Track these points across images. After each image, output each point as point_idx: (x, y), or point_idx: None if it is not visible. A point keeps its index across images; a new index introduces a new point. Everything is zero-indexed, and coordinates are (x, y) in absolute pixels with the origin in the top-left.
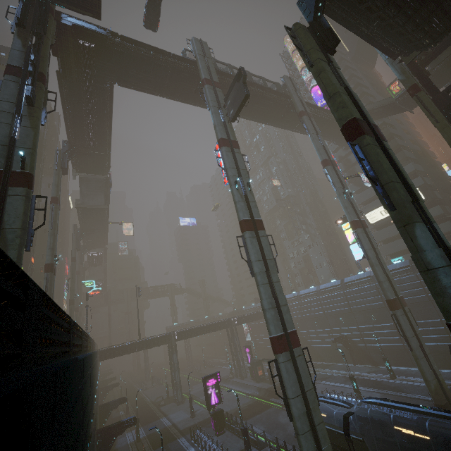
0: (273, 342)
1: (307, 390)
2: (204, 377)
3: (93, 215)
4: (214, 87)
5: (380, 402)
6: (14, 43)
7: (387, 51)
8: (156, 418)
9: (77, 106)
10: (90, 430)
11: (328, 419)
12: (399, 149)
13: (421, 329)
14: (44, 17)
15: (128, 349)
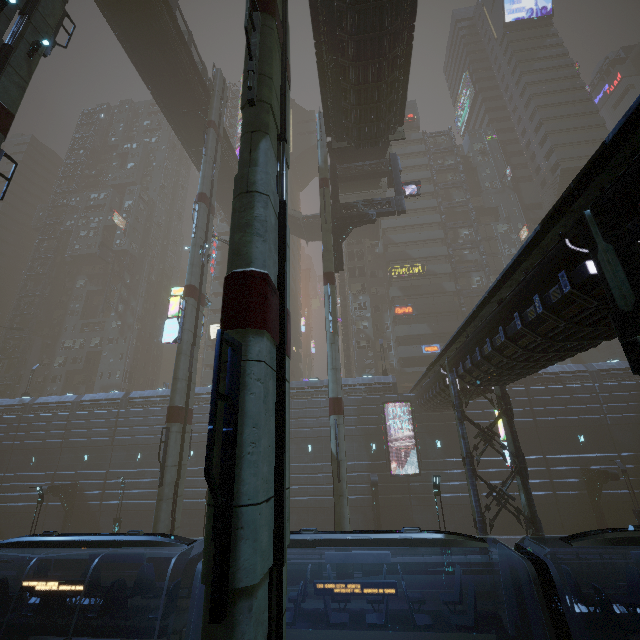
0: None
1: None
2: None
3: None
4: None
5: (32, 539)
6: None
7: (327, 117)
8: None
9: None
10: None
11: None
12: None
13: (192, 479)
14: None
15: None
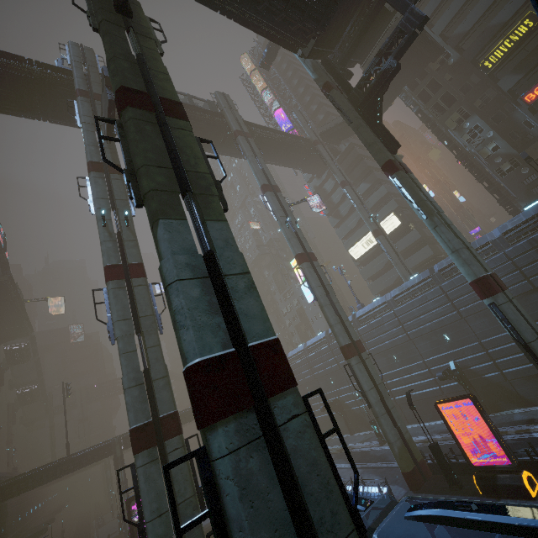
0: (131, 438)
1: (182, 501)
2: (128, 498)
3: None
4: (92, 99)
5: None
6: None
7: (281, 42)
8: None
9: None
10: None
11: None
12: (370, 171)
13: (407, 376)
14: None
15: (43, 476)
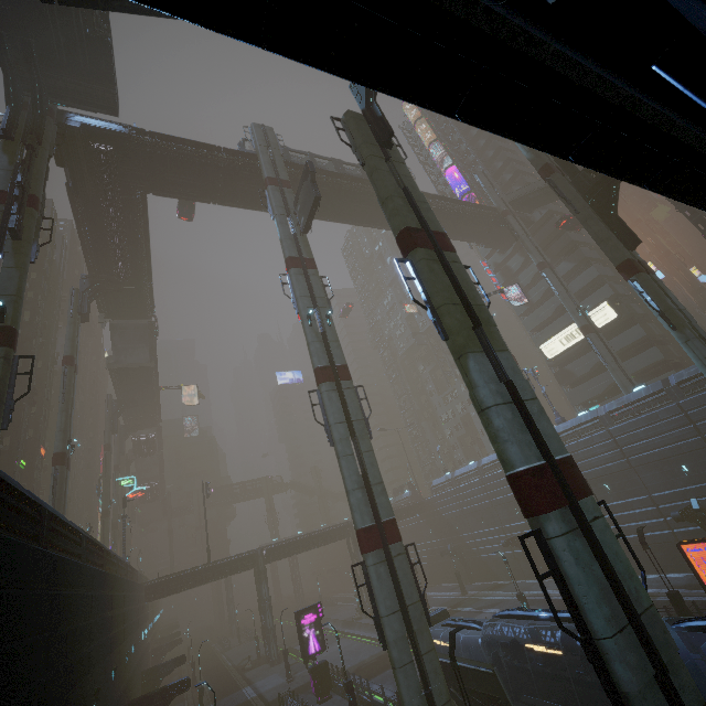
0: (360, 537)
1: (410, 604)
2: (297, 611)
3: (134, 379)
4: (281, 187)
5: (513, 613)
6: None
7: None
8: (236, 689)
9: (98, 227)
10: (106, 690)
11: (465, 655)
12: (575, 246)
13: (625, 513)
14: (39, 124)
15: (190, 580)
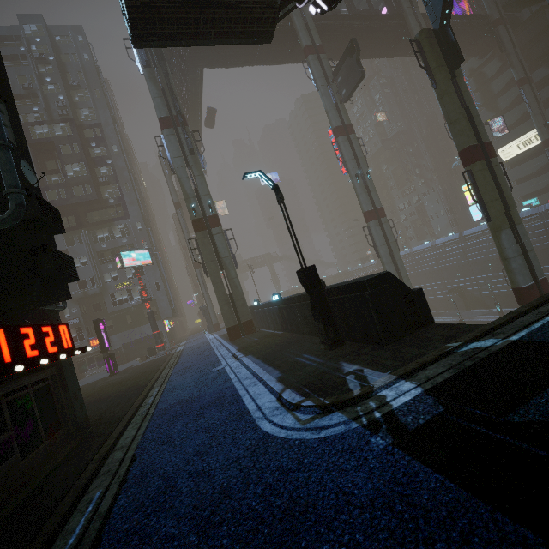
0: None
1: None
2: None
3: None
4: (318, 55)
5: None
6: (151, 89)
7: None
8: None
9: None
10: None
11: None
12: None
13: None
14: None
15: None
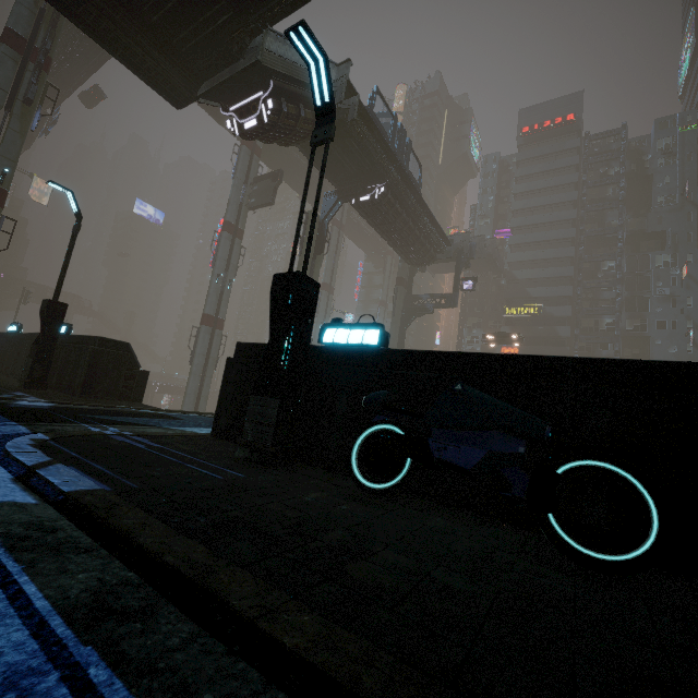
0: None
1: None
2: None
3: None
4: (253, 153)
5: None
6: None
7: None
8: None
9: None
10: None
11: None
12: None
13: None
14: None
15: None
